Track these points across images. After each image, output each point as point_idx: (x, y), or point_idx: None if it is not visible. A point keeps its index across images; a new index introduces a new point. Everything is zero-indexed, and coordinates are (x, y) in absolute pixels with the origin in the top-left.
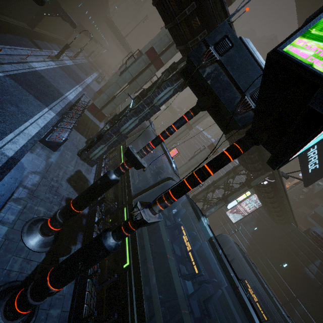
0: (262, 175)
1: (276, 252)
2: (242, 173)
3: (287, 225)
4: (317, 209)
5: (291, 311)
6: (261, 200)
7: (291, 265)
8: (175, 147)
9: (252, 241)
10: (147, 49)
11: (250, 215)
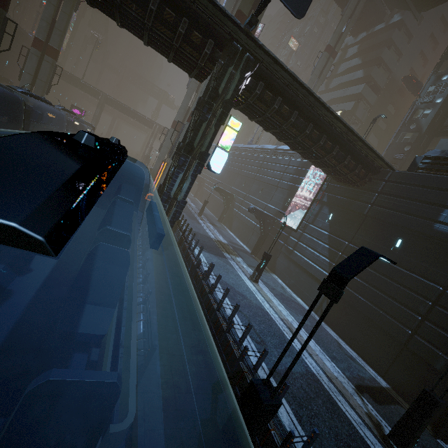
0: (230, 66)
1: (375, 232)
2: (219, 103)
3: (376, 178)
4: (437, 147)
5: (445, 322)
6: (296, 149)
7: (410, 236)
8: (162, 161)
9: (332, 239)
10: (43, 30)
11: (317, 203)
